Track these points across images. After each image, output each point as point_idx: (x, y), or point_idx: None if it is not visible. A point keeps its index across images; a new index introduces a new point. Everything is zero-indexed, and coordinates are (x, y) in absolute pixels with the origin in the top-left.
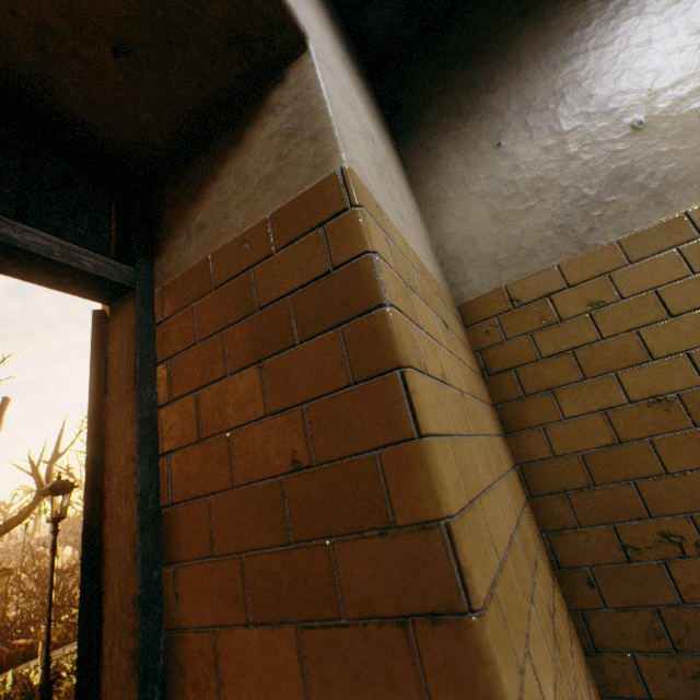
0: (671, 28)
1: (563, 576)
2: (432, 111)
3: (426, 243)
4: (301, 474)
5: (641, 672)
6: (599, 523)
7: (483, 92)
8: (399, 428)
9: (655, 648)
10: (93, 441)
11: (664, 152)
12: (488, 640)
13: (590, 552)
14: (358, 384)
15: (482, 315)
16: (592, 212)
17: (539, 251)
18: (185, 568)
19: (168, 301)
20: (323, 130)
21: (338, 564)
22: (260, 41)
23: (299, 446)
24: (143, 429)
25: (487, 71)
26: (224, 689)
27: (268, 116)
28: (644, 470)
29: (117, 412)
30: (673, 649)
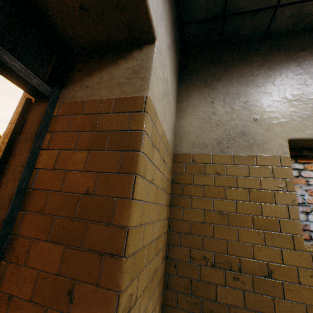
0: (279, 92)
1: (168, 261)
2: (197, 76)
3: (172, 126)
4: (88, 196)
5: (178, 298)
6: (186, 247)
7: (216, 80)
8: (127, 193)
9: (185, 292)
10: (7, 151)
11: (259, 132)
12: (125, 266)
13: (179, 255)
14: (120, 173)
15: (181, 160)
16: (230, 141)
17: (209, 146)
18: (29, 214)
19: (62, 109)
20: (146, 78)
21: (88, 230)
22: (138, 32)
23: (91, 186)
24: (32, 156)
25: (220, 73)
26: (28, 260)
27: (130, 59)
28: (207, 234)
29: (22, 144)
30: (190, 293)
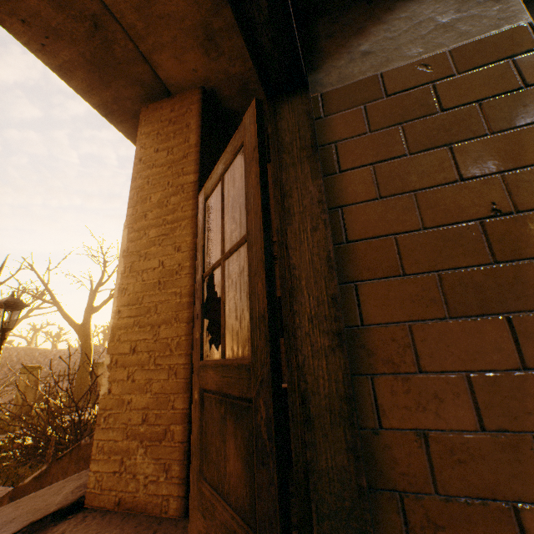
0: None
1: None
2: None
3: None
4: (500, 218)
5: None
6: None
7: None
8: None
9: None
10: (264, 191)
11: None
12: None
13: None
14: None
15: None
16: None
17: None
18: (366, 284)
19: (329, 103)
20: None
21: None
22: None
23: (496, 200)
24: (323, 184)
25: None
26: (422, 361)
27: None
28: None
29: (293, 171)
30: None
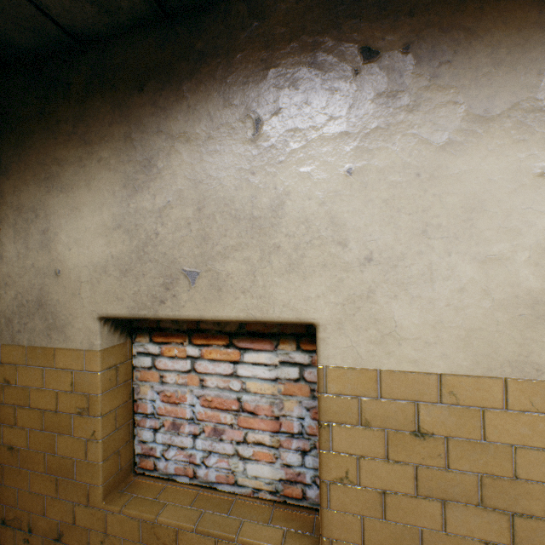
0: (94, 208)
1: None
2: None
3: None
4: None
5: None
6: None
7: (4, 172)
8: None
9: None
10: None
11: (61, 302)
12: None
13: None
14: None
15: None
16: (23, 320)
17: None
18: None
19: None
20: None
21: None
22: None
23: None
24: None
25: (10, 153)
26: None
27: None
28: None
29: None
30: None
